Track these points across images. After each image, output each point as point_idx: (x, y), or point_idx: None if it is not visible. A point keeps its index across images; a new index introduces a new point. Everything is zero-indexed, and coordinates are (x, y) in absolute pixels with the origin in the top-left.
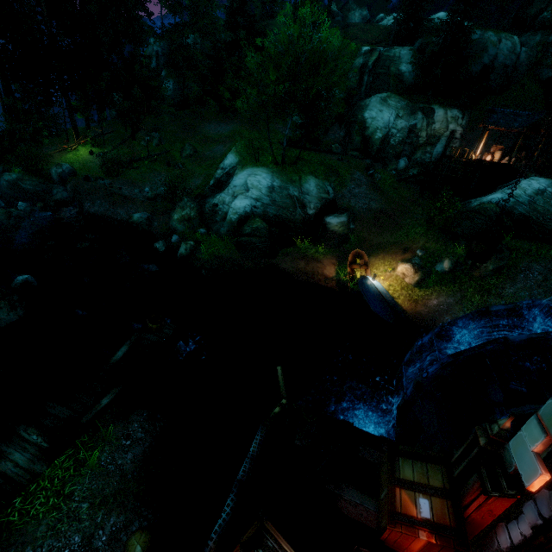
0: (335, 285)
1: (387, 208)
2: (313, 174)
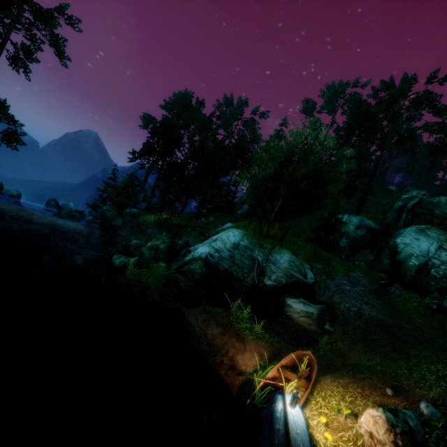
0: (237, 384)
1: (390, 322)
2: (291, 250)
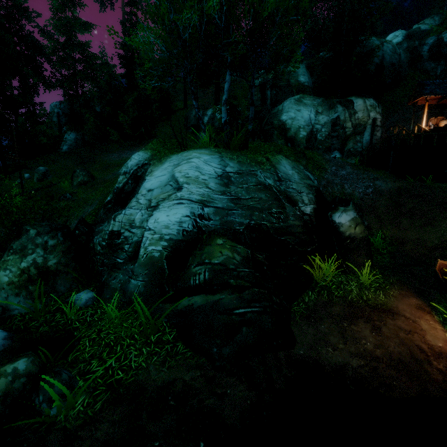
0: None
1: (405, 185)
2: (281, 153)
